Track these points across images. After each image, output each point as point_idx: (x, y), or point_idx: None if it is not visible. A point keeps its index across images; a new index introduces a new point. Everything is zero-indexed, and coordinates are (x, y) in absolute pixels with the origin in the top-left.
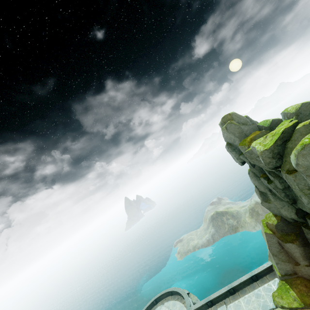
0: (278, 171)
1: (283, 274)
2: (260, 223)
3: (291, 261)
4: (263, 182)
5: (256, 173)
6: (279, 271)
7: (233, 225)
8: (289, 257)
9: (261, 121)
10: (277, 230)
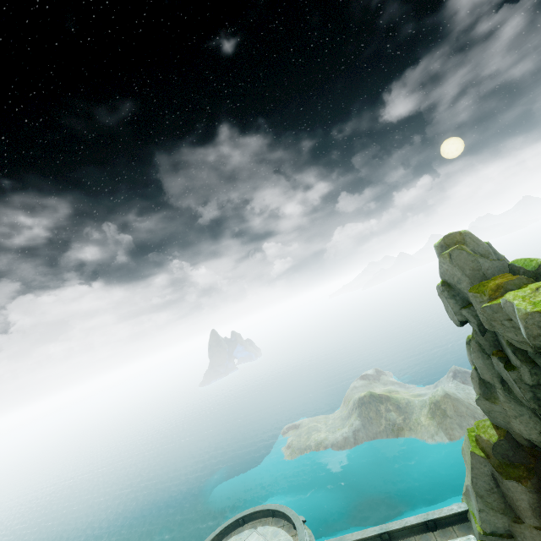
0: (537, 354)
1: (488, 532)
2: (446, 431)
3: (508, 513)
4: (492, 365)
5: (485, 347)
6: (481, 524)
7: (395, 424)
8: (506, 506)
9: (520, 259)
10: (494, 453)
